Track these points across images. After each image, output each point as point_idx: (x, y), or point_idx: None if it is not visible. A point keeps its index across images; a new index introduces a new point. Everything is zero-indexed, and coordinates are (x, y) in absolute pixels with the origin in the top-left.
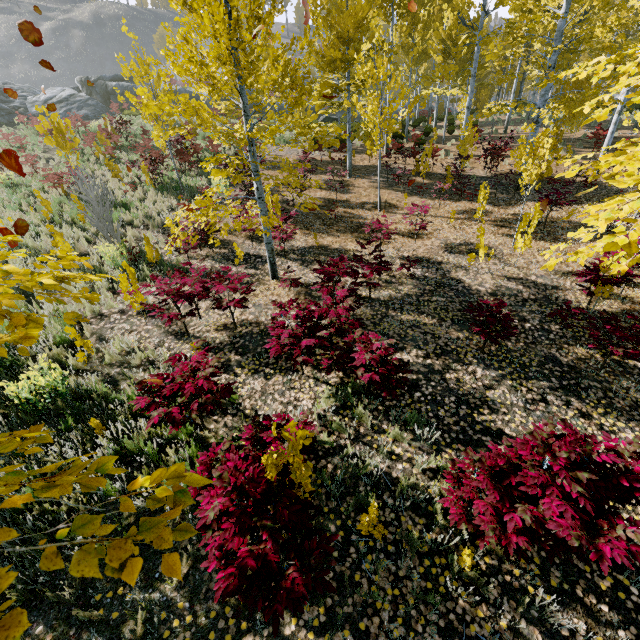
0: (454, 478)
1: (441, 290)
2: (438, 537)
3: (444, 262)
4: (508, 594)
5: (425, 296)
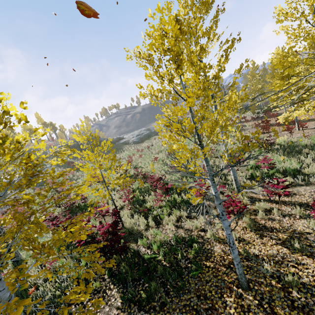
0: None
1: None
2: None
3: None
4: None
5: None
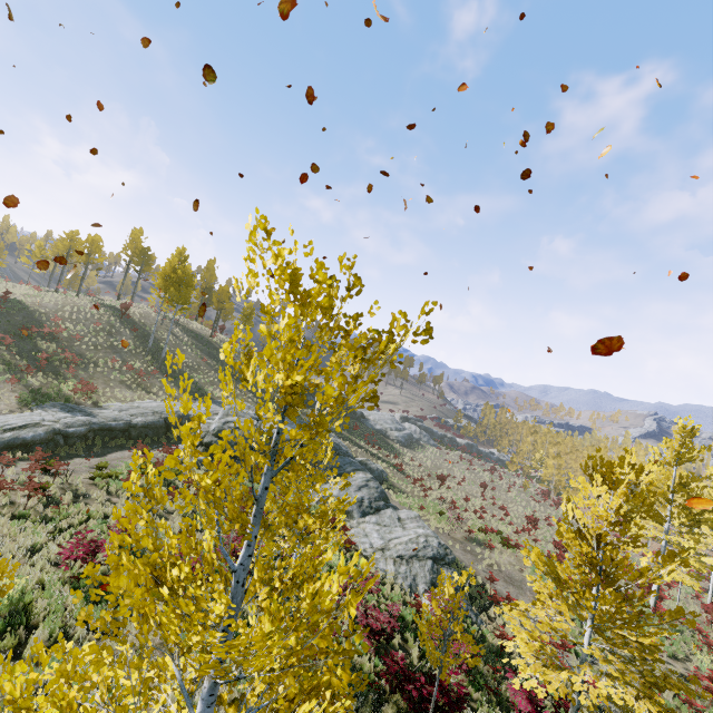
0: None
1: None
2: None
3: None
4: None
5: None
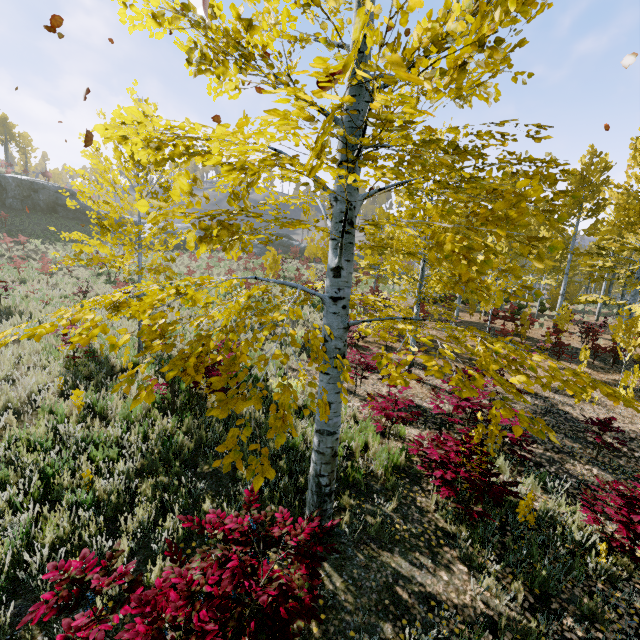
0: (587, 499)
1: (551, 414)
2: (578, 534)
3: (550, 398)
4: (639, 593)
5: (537, 415)
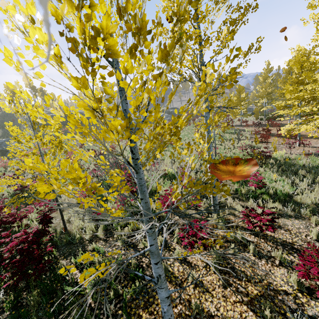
0: None
1: None
2: None
3: None
4: None
5: None
